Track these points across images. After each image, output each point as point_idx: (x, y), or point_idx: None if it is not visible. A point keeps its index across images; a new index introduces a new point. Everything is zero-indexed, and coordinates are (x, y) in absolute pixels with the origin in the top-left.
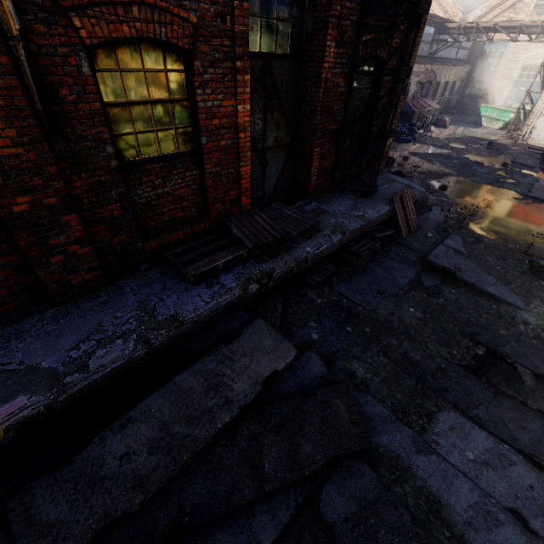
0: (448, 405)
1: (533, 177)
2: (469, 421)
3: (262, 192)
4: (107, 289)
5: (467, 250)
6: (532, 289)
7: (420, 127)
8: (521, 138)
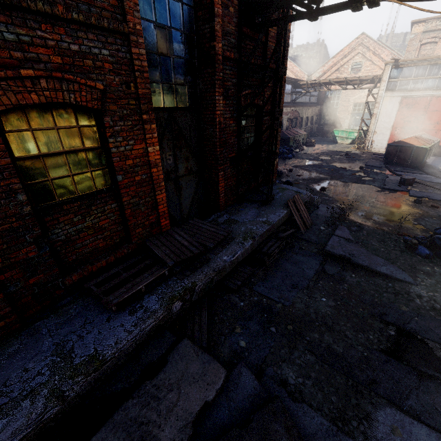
0: (382, 400)
1: (383, 174)
2: (406, 415)
3: (180, 211)
4: (21, 335)
5: (355, 237)
6: (414, 264)
7: (296, 148)
8: (366, 149)
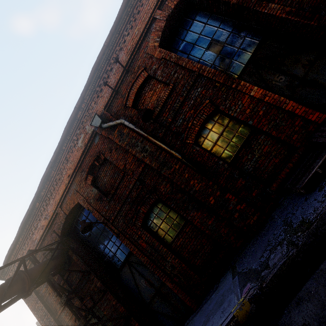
0: None
1: None
2: None
3: None
4: (268, 221)
5: None
6: None
7: None
8: None
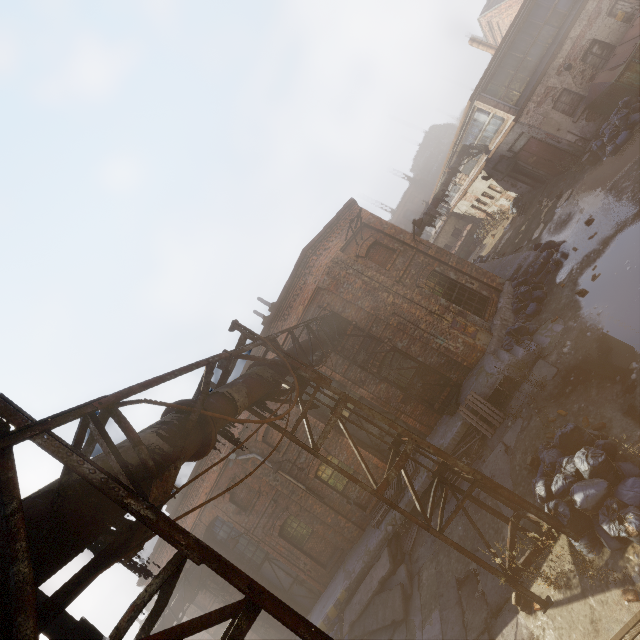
0: (438, 606)
1: None
2: (440, 617)
3: None
4: (363, 535)
5: (515, 443)
6: (525, 494)
7: None
8: None
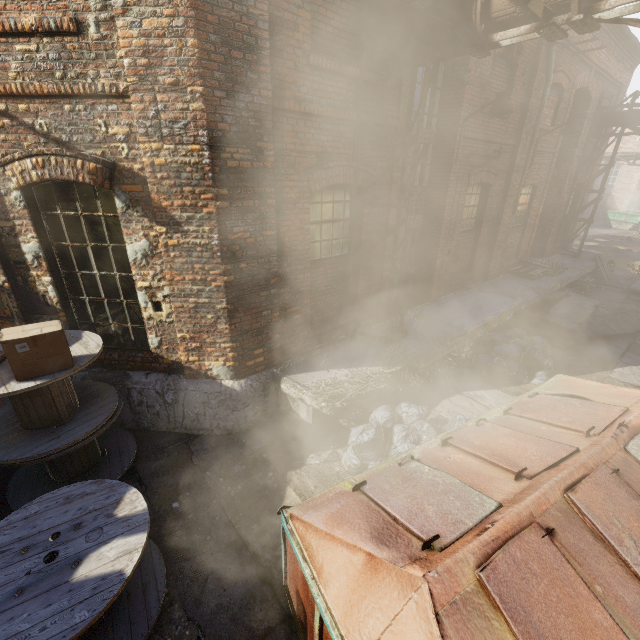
0: None
1: None
2: None
3: None
4: (499, 279)
5: None
6: None
7: None
8: None
